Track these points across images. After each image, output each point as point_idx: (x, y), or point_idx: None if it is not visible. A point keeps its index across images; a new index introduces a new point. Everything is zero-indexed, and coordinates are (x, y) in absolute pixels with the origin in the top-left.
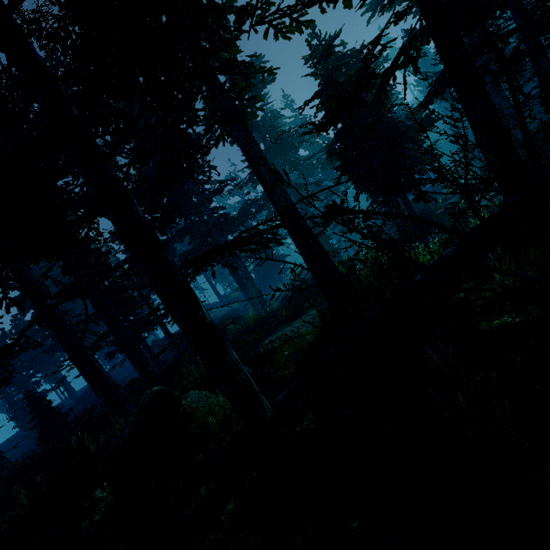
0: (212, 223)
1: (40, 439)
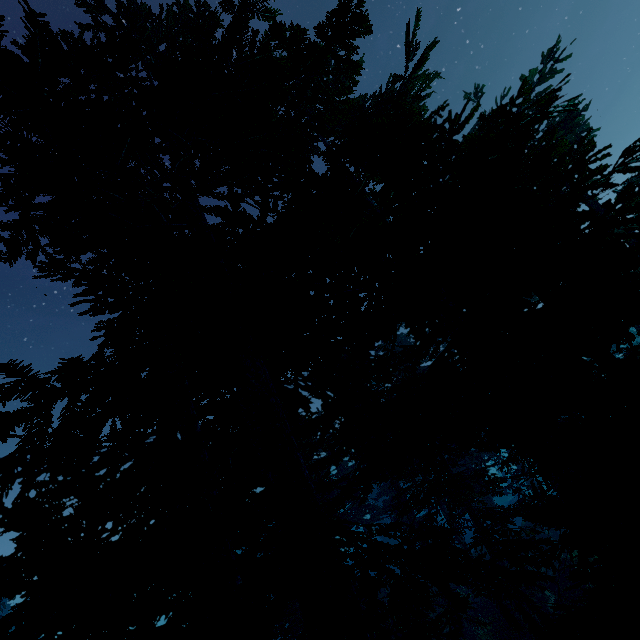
0: None
1: None
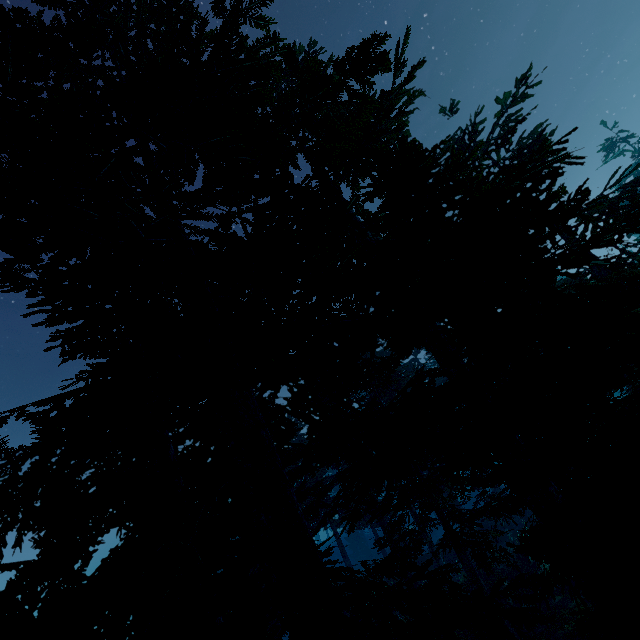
0: None
1: None
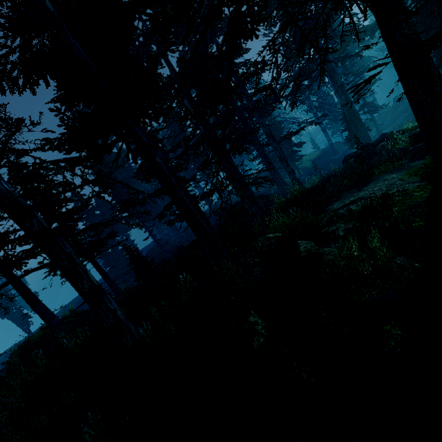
0: (251, 106)
1: (137, 278)
